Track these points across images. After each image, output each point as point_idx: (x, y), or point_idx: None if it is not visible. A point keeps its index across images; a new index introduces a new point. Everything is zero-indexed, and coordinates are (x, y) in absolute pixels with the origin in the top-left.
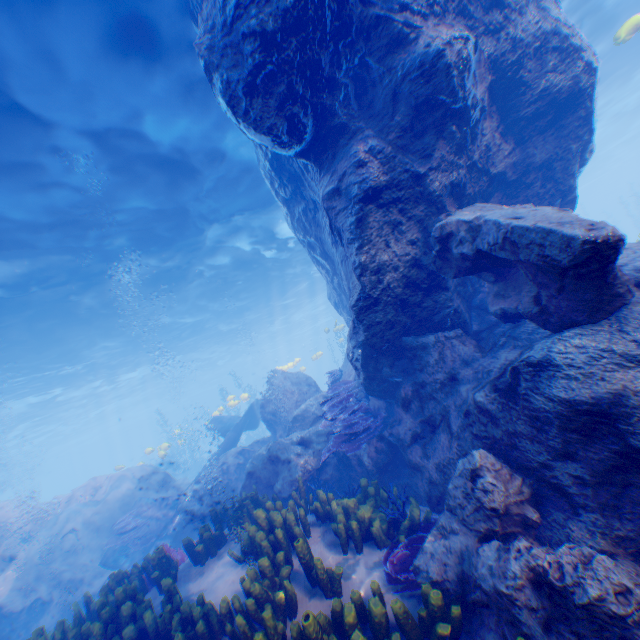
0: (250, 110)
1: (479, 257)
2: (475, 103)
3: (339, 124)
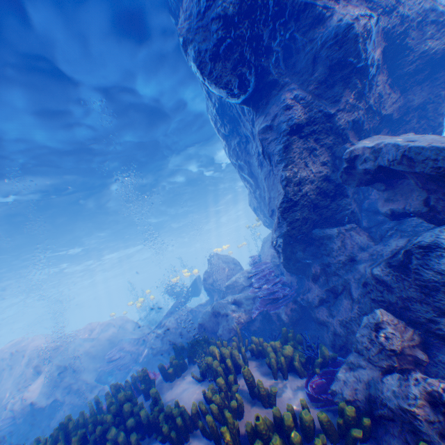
0: (213, 71)
1: (378, 171)
2: (373, 62)
3: (272, 80)
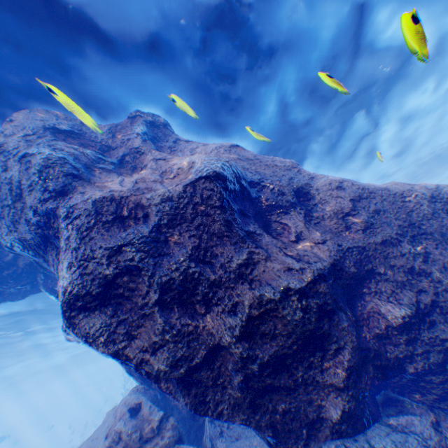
0: None
1: None
2: None
3: None
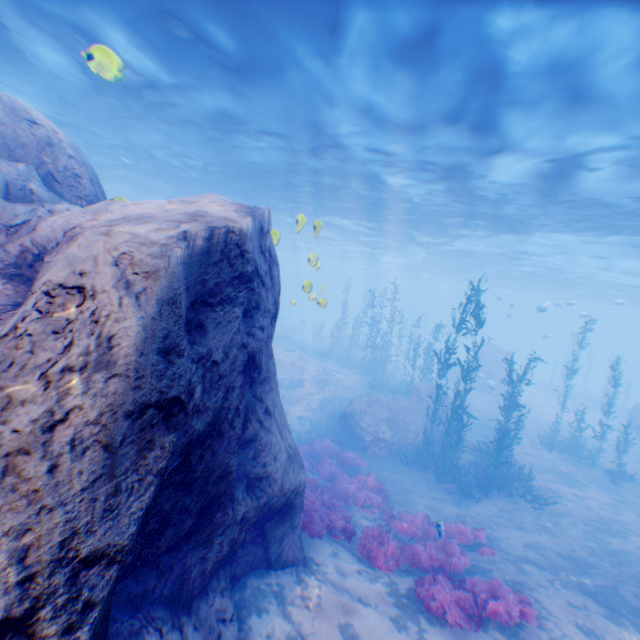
0: None
1: None
2: None
3: None
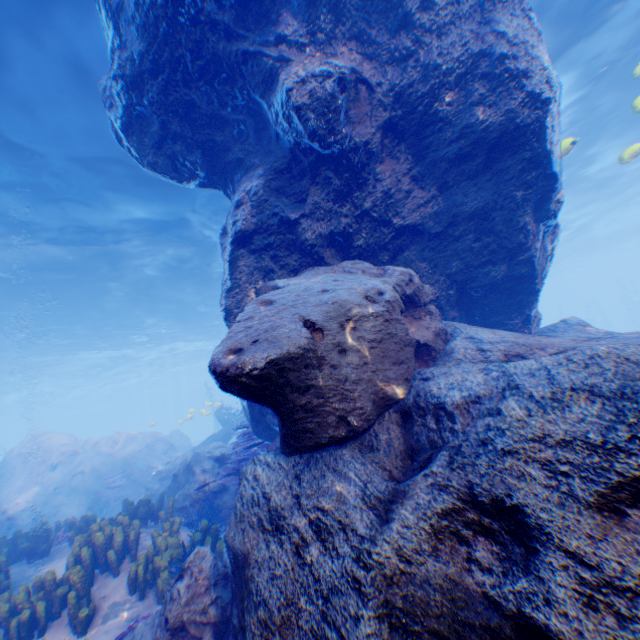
0: (131, 148)
1: None
2: (355, 145)
3: (235, 159)
